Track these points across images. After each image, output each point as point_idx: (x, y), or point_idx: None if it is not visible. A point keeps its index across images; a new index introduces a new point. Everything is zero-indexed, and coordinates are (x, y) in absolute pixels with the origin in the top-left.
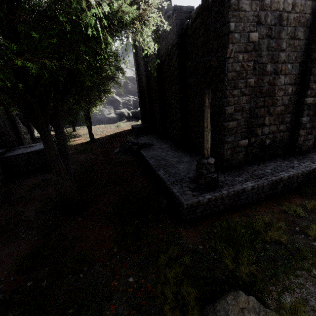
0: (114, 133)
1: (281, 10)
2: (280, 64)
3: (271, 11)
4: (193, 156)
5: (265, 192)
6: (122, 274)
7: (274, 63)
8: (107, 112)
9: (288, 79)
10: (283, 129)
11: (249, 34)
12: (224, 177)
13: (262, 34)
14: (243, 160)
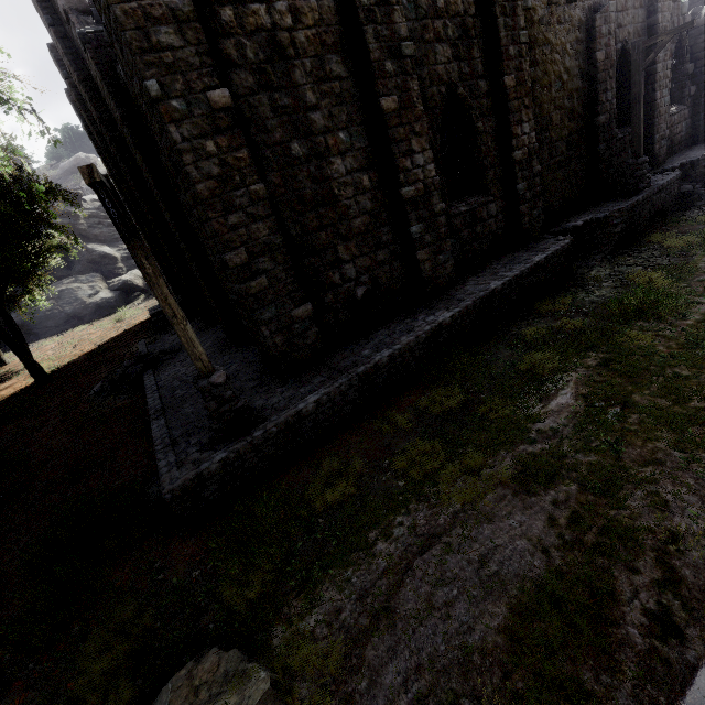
0: (103, 342)
1: (269, 29)
2: (320, 137)
3: (247, 35)
4: (249, 357)
5: (353, 402)
6: None
7: (306, 138)
8: (88, 291)
9: (352, 160)
10: (387, 258)
11: (206, 95)
12: (280, 395)
13: (250, 86)
14: (321, 343)
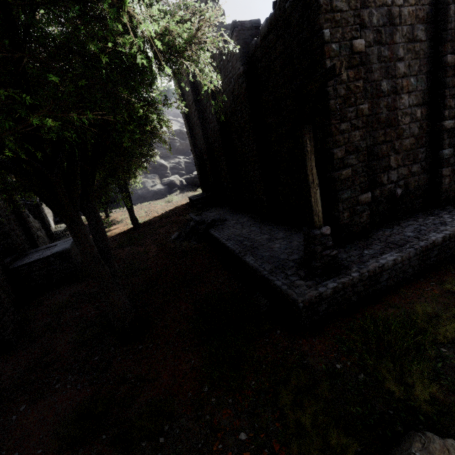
0: (165, 212)
1: (389, 4)
2: (399, 79)
3: (376, 8)
4: (290, 228)
5: (413, 267)
6: (226, 428)
7: (391, 79)
8: (151, 183)
9: (414, 98)
10: (418, 171)
11: (351, 42)
12: (346, 253)
13: (369, 41)
14: (368, 223)
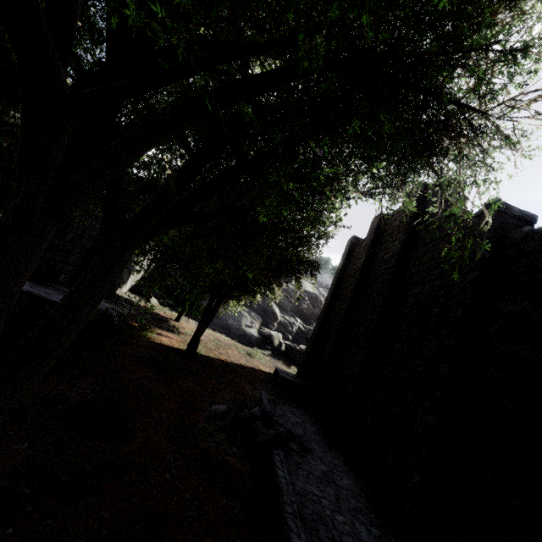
0: (236, 363)
1: None
2: None
3: None
4: None
5: None
6: None
7: None
8: (248, 322)
9: None
10: None
11: None
12: None
13: None
14: None
